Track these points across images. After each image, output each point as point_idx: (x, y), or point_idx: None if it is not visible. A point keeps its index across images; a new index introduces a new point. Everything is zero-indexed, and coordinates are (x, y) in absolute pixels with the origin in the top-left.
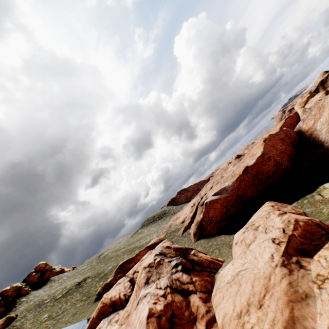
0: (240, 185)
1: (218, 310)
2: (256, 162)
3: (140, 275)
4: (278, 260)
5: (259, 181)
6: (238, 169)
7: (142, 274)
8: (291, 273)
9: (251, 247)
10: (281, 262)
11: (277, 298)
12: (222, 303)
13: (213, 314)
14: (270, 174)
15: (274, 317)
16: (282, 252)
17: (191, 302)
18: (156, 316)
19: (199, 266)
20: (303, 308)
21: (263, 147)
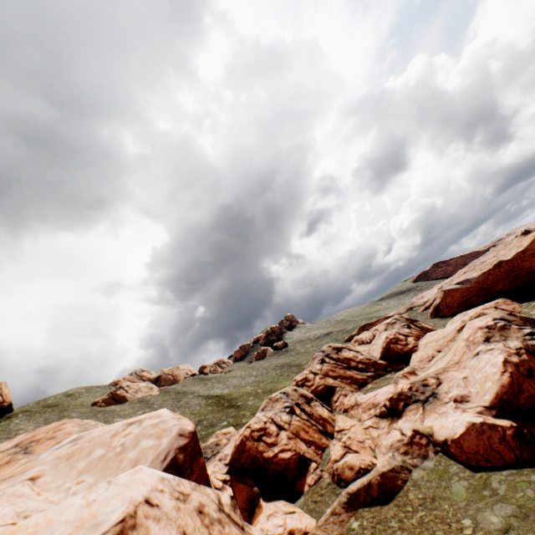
0: (487, 279)
1: (419, 343)
2: (514, 258)
3: (380, 328)
4: (457, 329)
5: (517, 276)
6: (500, 258)
7: (382, 326)
8: (458, 333)
9: (453, 324)
10: (457, 329)
11: (445, 340)
12: (422, 341)
13: (417, 344)
14: (532, 270)
15: (439, 344)
16: (461, 326)
17: (408, 339)
18: (389, 338)
19: (419, 329)
20: (452, 343)
21: (531, 241)
